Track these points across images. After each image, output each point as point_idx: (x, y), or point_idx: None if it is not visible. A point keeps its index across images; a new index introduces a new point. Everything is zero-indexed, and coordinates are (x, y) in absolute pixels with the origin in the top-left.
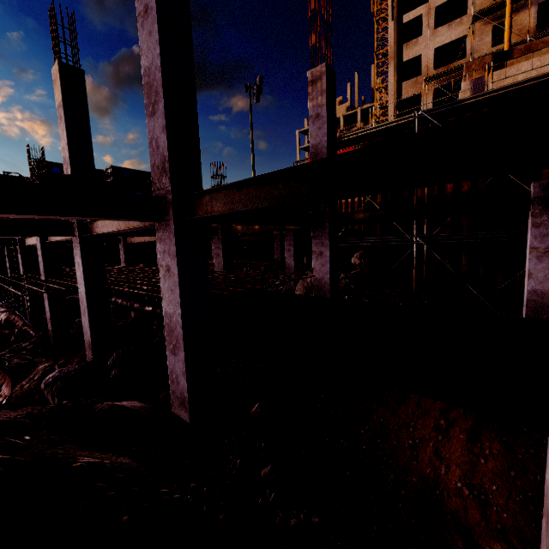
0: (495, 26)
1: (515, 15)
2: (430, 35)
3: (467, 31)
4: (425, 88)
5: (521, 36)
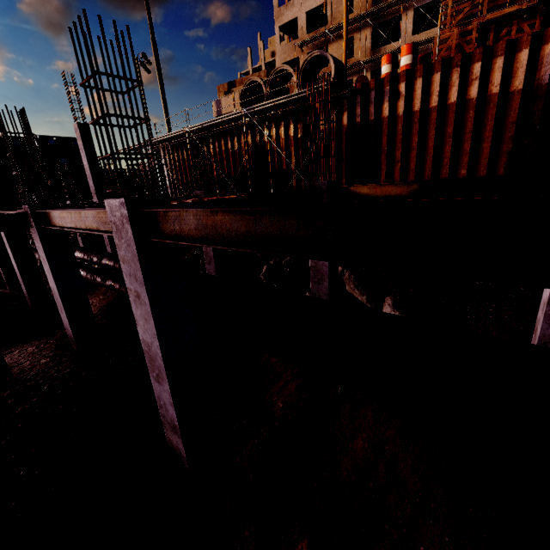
0: None
1: None
2: None
3: None
4: (301, 52)
5: (363, 8)
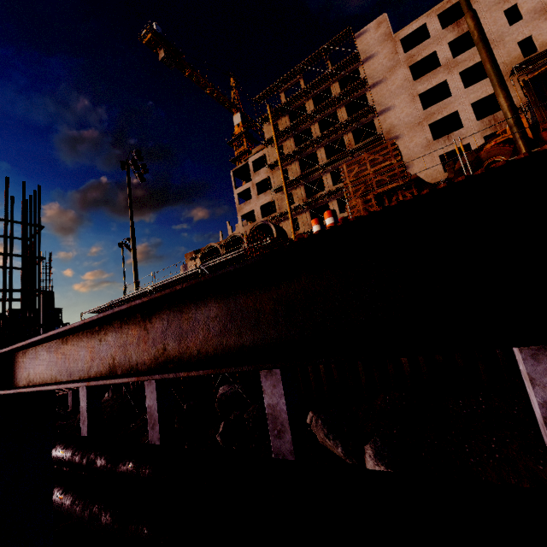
0: (291, 193)
1: (295, 190)
2: (256, 198)
3: (274, 197)
4: None
5: (301, 201)
